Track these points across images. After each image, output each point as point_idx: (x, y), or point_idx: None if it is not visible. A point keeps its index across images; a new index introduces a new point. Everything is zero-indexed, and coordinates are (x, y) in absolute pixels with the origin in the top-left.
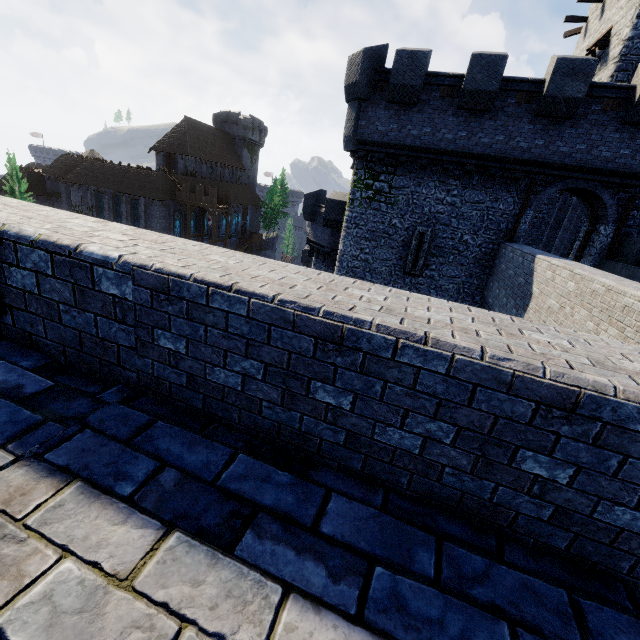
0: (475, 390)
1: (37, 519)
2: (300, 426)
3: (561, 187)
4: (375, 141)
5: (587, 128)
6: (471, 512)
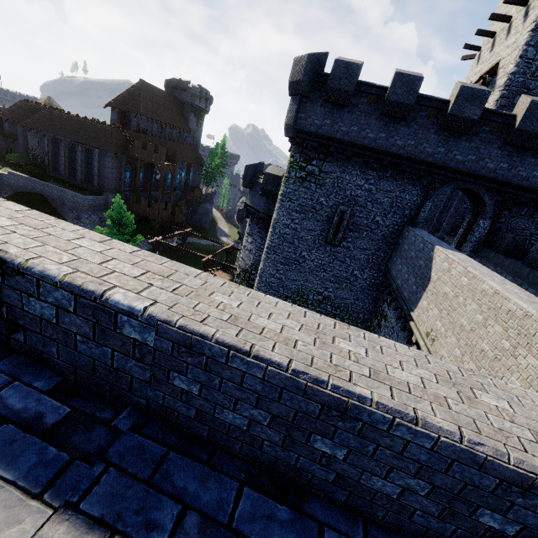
0: (452, 463)
1: None
2: (296, 463)
3: (454, 187)
4: (311, 132)
5: (478, 143)
6: None
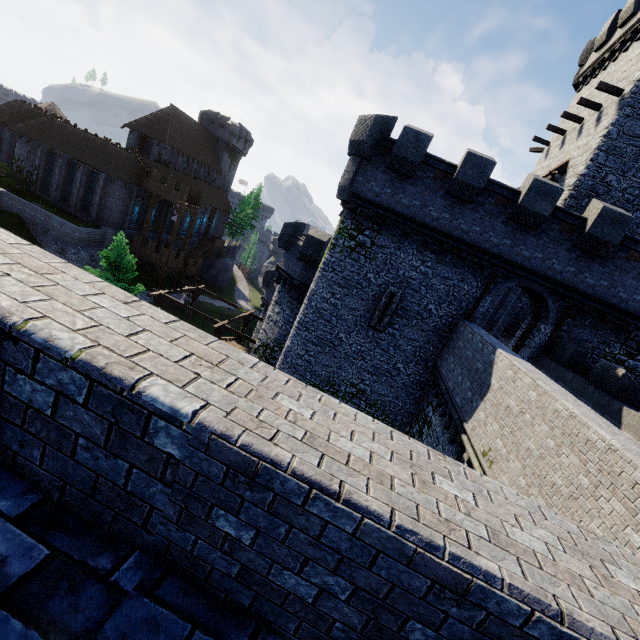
0: None
1: None
2: None
3: (517, 284)
4: (368, 198)
5: (546, 241)
6: None
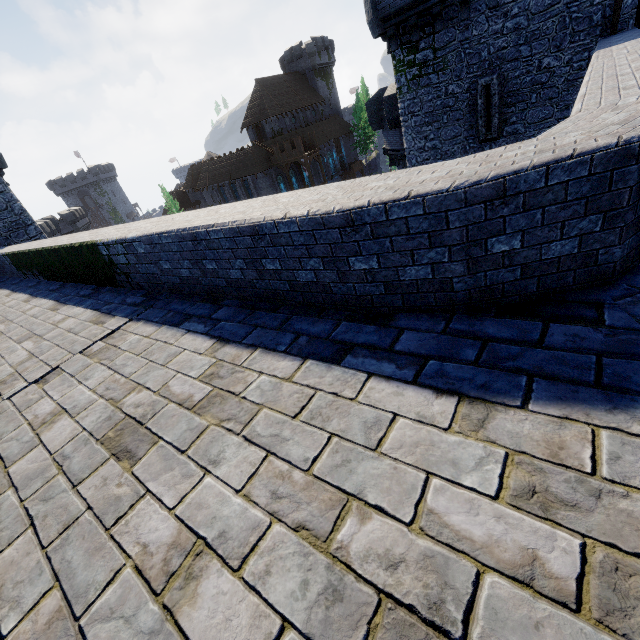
0: (235, 240)
1: (132, 331)
2: (214, 284)
3: None
4: (399, 8)
5: None
6: (273, 298)
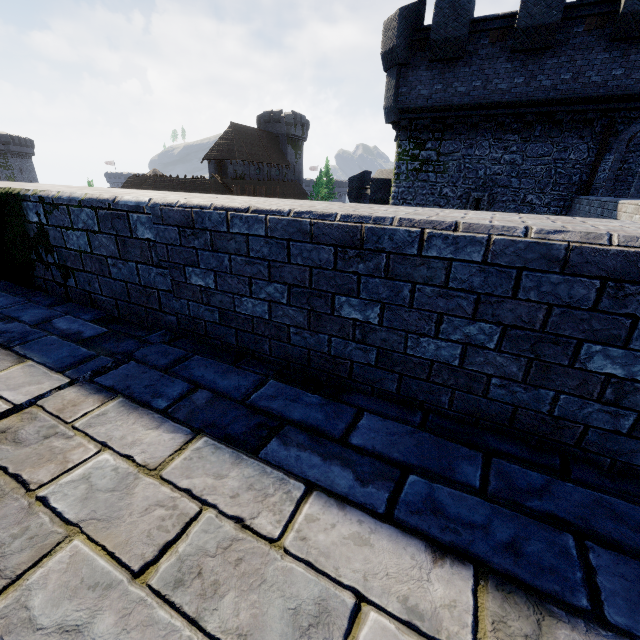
0: (520, 276)
1: (84, 424)
2: (329, 350)
3: None
4: (418, 107)
5: None
6: (527, 430)
